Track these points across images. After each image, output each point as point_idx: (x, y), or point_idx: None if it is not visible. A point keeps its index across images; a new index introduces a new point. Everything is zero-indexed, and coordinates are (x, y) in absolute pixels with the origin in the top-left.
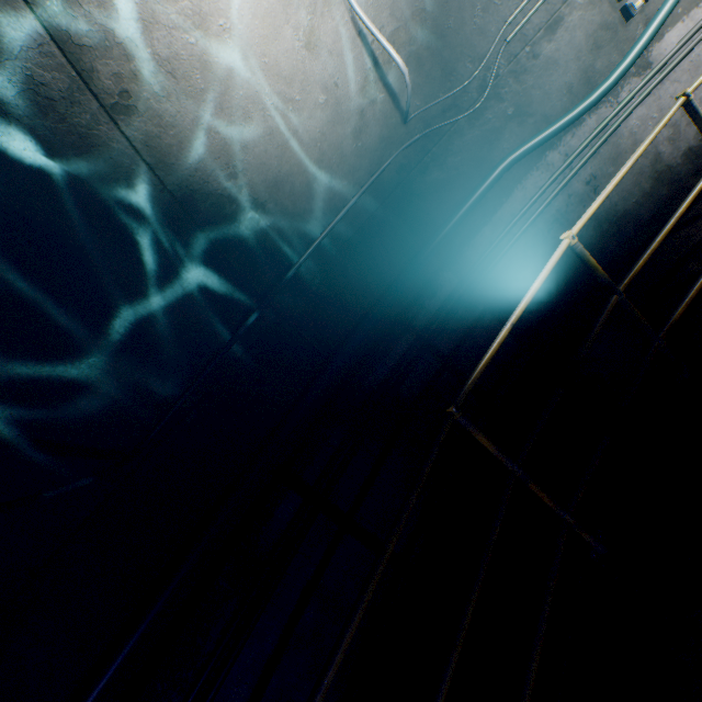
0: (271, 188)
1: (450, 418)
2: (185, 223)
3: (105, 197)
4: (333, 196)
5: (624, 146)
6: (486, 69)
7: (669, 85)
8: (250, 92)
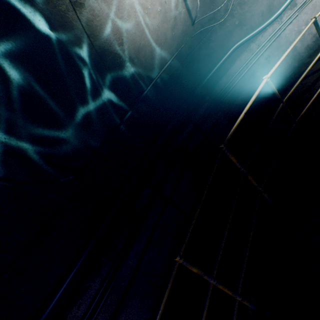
0: (136, 52)
1: (222, 149)
2: (101, 65)
3: (70, 49)
4: (161, 58)
5: (282, 43)
6: (228, 1)
7: (303, 15)
8: (130, 2)
